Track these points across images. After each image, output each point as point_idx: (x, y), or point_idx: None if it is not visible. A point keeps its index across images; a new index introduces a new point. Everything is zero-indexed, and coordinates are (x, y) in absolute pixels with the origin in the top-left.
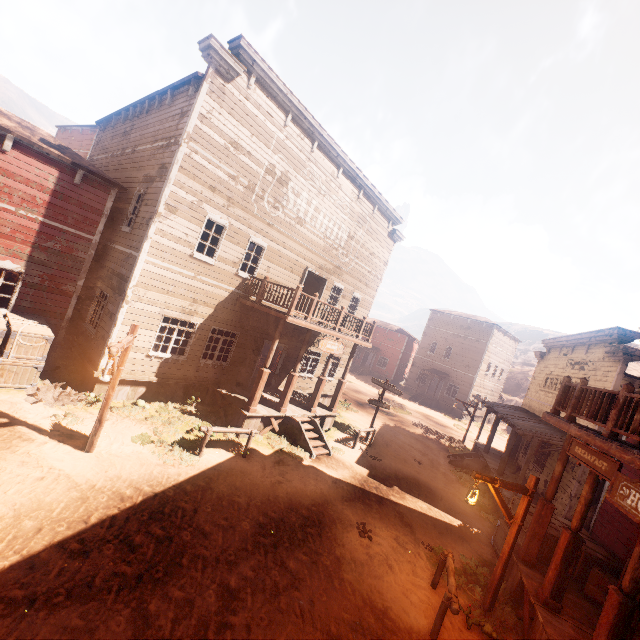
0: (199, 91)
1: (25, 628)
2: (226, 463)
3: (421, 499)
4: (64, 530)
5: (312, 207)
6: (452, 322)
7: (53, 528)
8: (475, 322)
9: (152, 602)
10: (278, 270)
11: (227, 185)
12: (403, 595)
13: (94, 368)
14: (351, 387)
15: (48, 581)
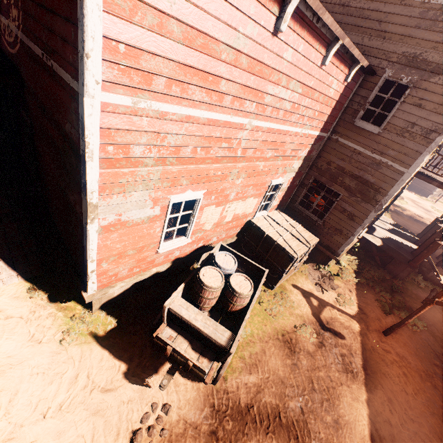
0: None
1: None
2: (425, 315)
3: None
4: None
5: None
6: None
7: None
8: None
9: None
10: None
11: None
12: None
13: (330, 252)
14: None
15: None
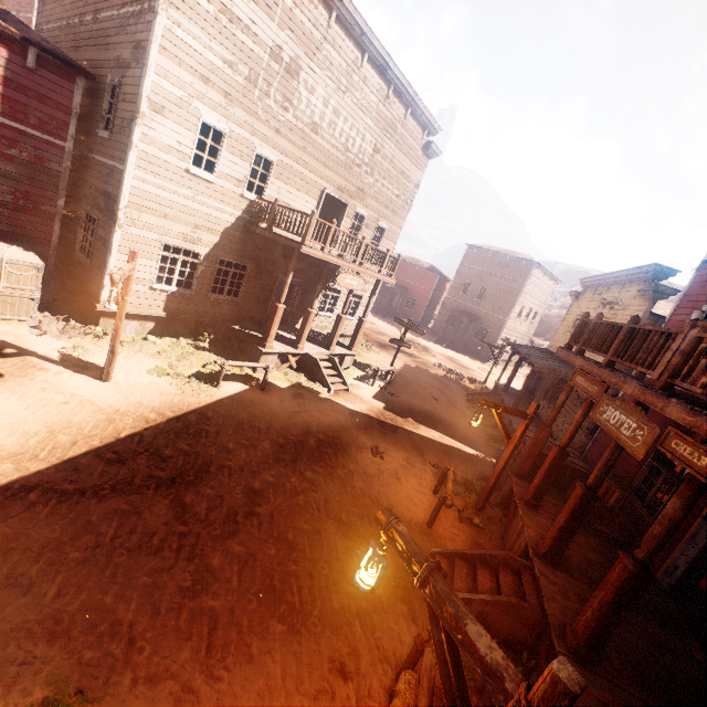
0: None
1: (82, 510)
2: (245, 395)
3: (434, 430)
4: (98, 444)
5: (330, 109)
6: (489, 259)
7: (87, 442)
8: (514, 259)
9: (187, 496)
10: (291, 191)
11: (222, 75)
12: (407, 498)
13: (95, 301)
14: (374, 329)
15: (93, 480)
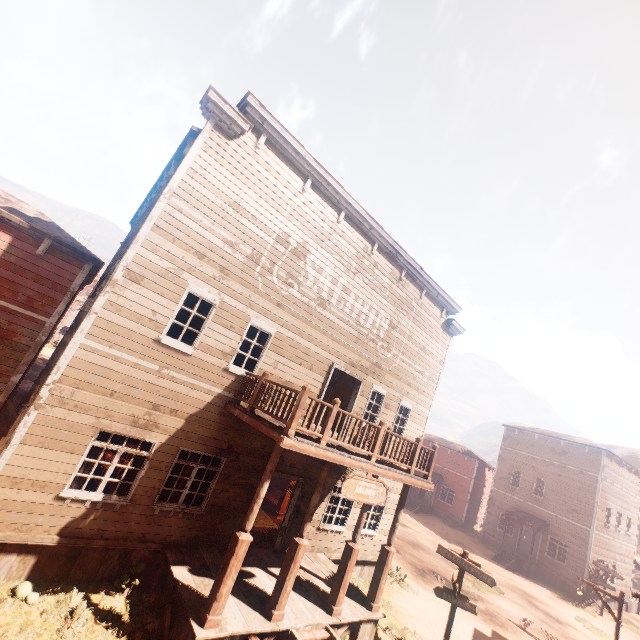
0: (192, 145)
1: None
2: None
3: None
4: None
5: (339, 286)
6: (537, 443)
7: None
8: (572, 444)
9: None
10: (290, 366)
11: (221, 252)
12: None
13: None
14: (406, 536)
15: None
